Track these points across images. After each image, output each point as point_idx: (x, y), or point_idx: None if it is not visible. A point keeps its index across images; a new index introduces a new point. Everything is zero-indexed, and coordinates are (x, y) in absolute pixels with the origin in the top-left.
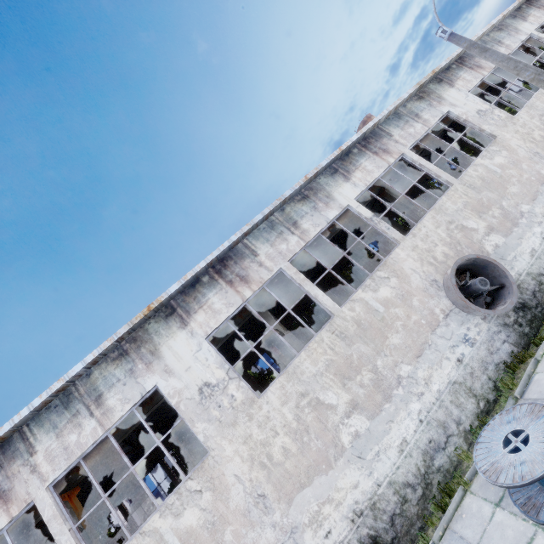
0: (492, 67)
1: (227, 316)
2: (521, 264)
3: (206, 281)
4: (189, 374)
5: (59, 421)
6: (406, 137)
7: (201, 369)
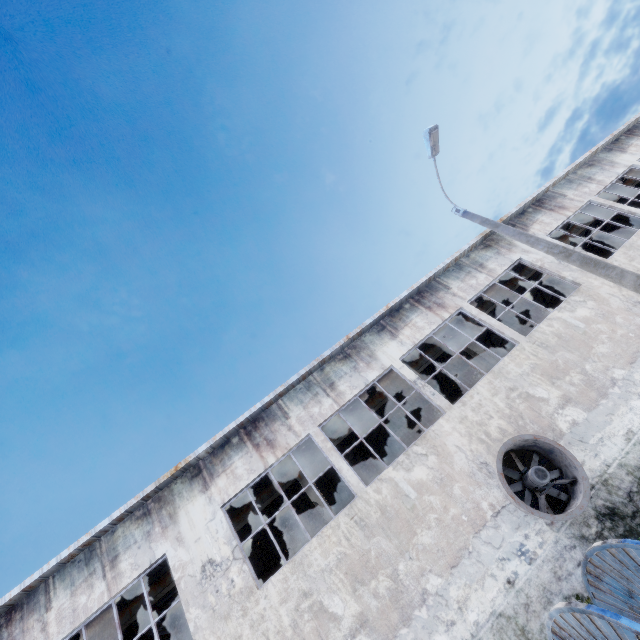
0: (578, 206)
1: (246, 484)
2: (610, 451)
3: (236, 443)
4: (197, 546)
5: (78, 577)
6: (466, 289)
7: (209, 542)
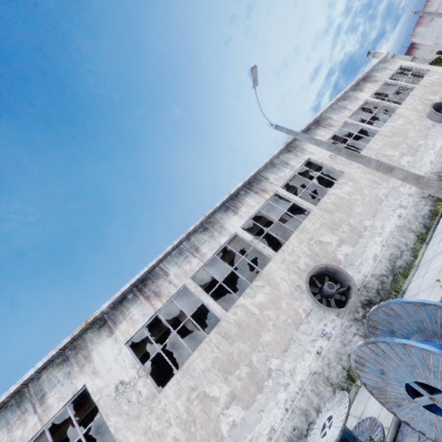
0: (340, 125)
1: (142, 325)
2: (366, 268)
3: (131, 298)
4: (109, 374)
5: (12, 418)
6: (279, 179)
7: (119, 369)
